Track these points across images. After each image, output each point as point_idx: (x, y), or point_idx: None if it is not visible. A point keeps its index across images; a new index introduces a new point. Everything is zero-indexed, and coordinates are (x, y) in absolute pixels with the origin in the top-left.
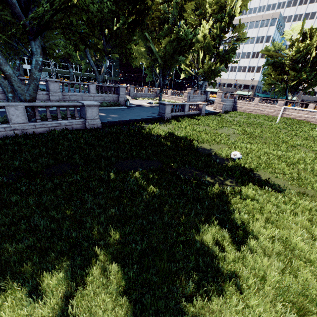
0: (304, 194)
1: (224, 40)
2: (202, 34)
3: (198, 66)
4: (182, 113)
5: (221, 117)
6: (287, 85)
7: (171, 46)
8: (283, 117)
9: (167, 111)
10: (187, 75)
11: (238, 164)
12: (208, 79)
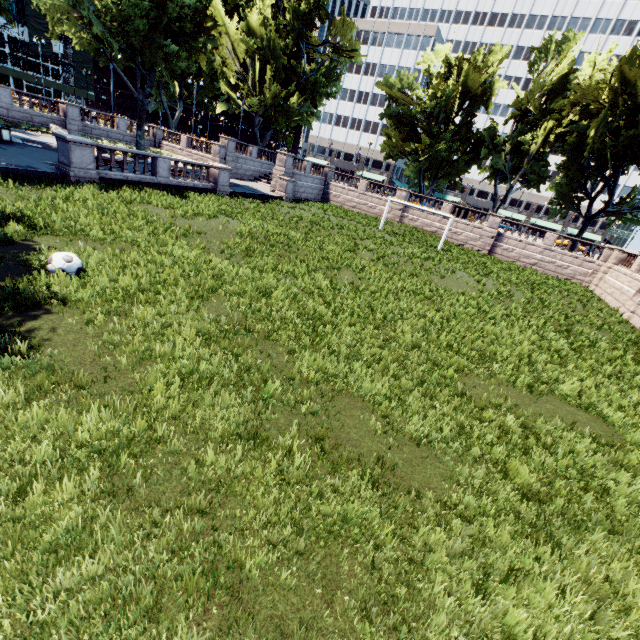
0: (48, 369)
1: (312, 45)
2: (261, 17)
3: (255, 92)
4: (147, 178)
5: (267, 204)
6: (419, 164)
7: (136, 6)
8: (404, 223)
9: (80, 160)
10: (233, 109)
11: (32, 284)
12: (274, 126)
